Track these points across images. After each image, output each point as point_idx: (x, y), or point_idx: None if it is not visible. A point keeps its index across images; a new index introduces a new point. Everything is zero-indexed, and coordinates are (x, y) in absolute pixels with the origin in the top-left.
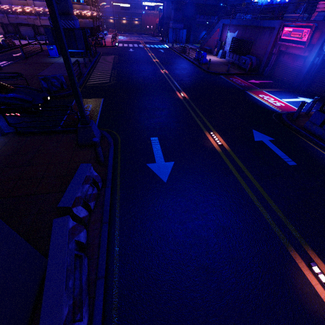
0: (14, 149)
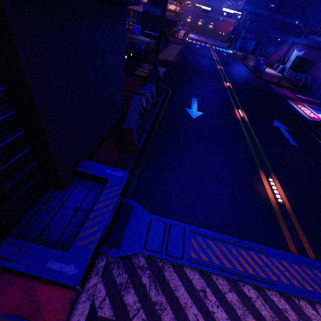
0: None
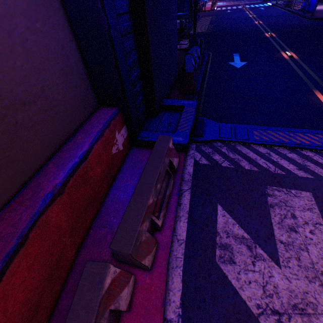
0: None
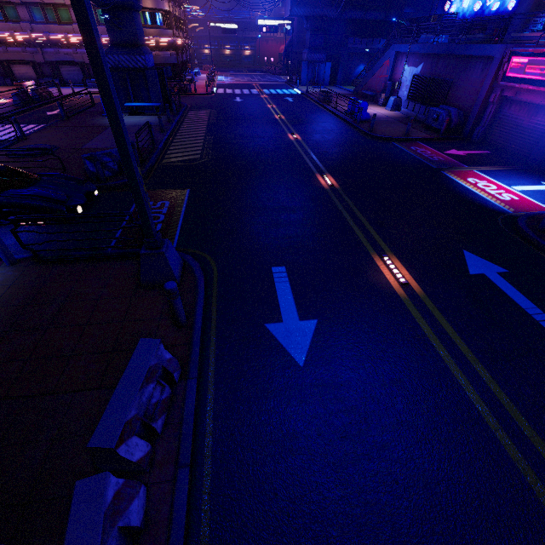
0: (29, 293)
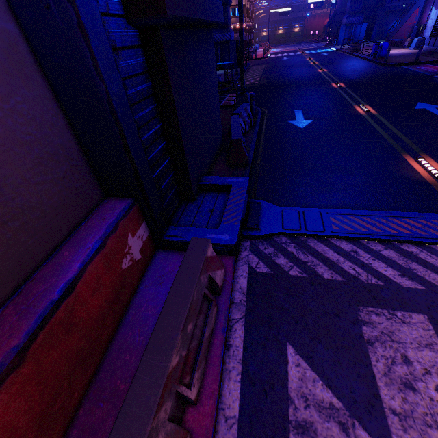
0: None
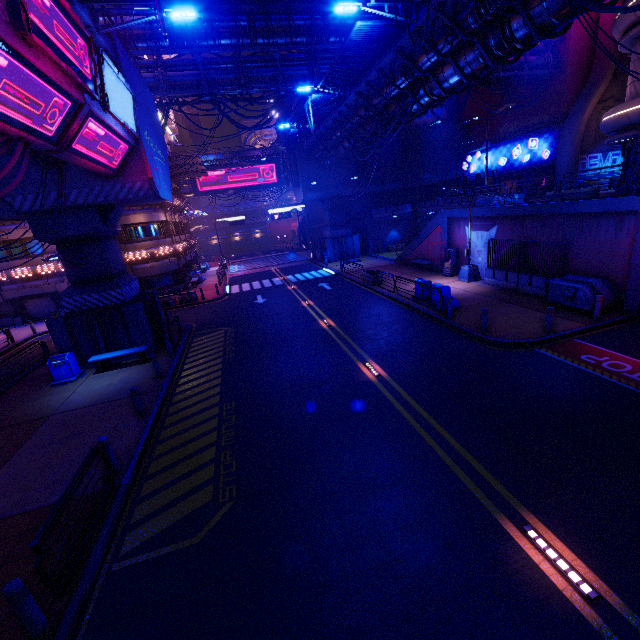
0: None
